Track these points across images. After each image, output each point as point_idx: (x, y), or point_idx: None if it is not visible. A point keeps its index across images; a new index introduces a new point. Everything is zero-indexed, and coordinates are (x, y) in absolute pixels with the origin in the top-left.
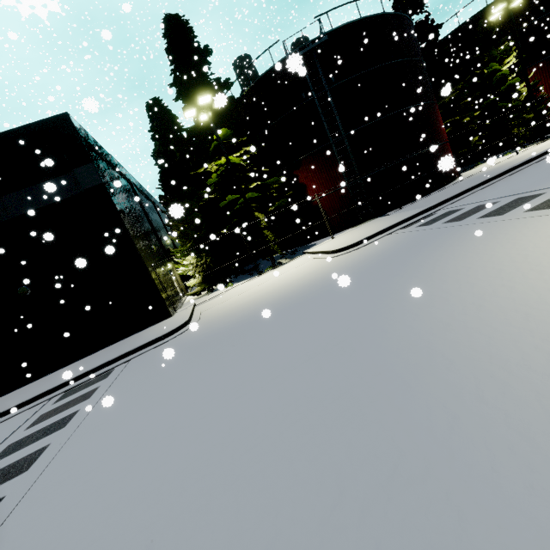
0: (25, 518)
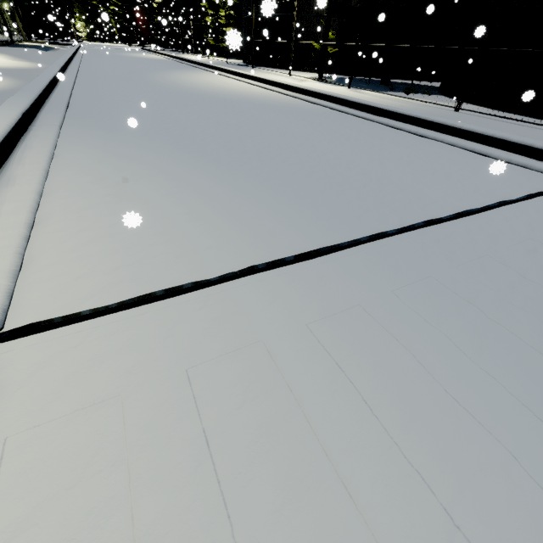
0: None
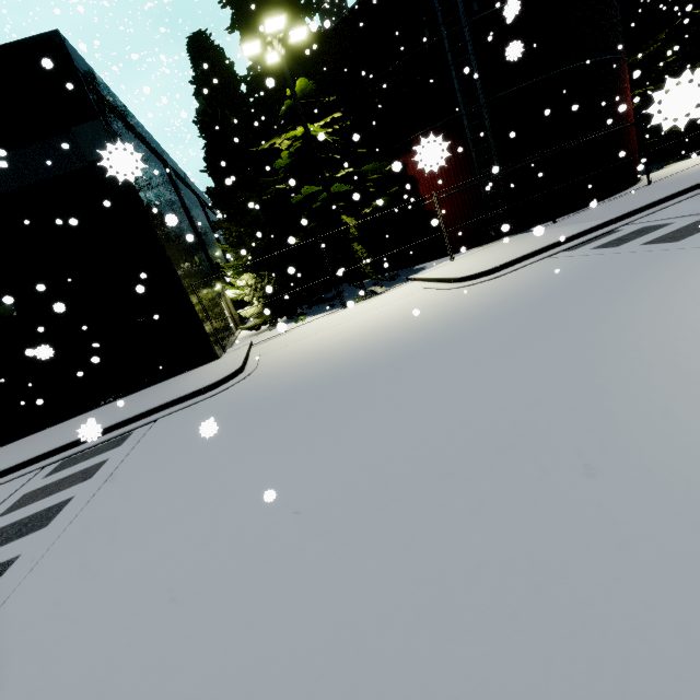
0: None
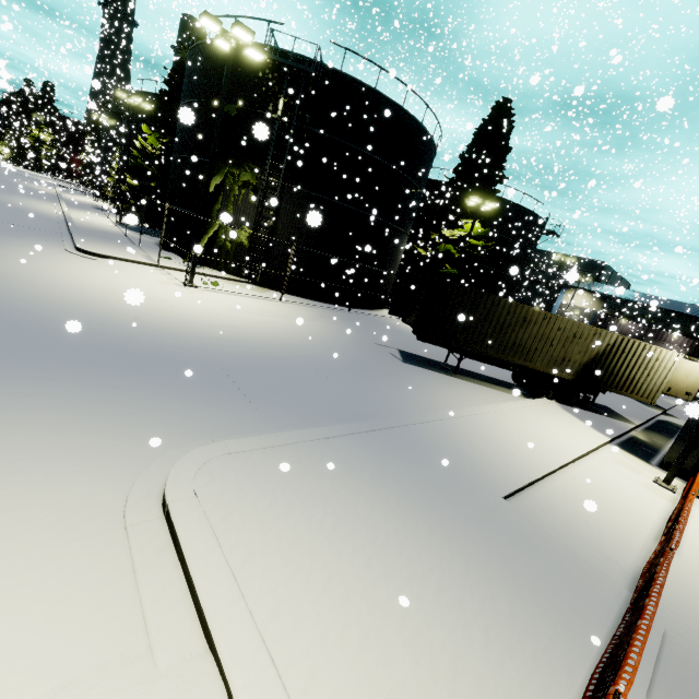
0: None
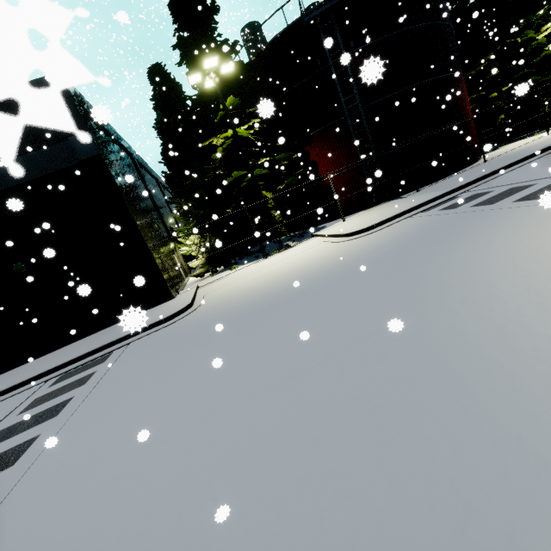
0: (1, 529)
